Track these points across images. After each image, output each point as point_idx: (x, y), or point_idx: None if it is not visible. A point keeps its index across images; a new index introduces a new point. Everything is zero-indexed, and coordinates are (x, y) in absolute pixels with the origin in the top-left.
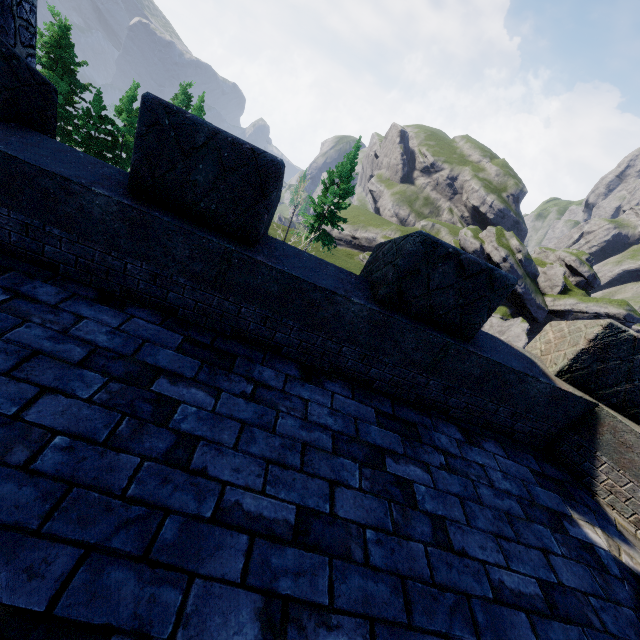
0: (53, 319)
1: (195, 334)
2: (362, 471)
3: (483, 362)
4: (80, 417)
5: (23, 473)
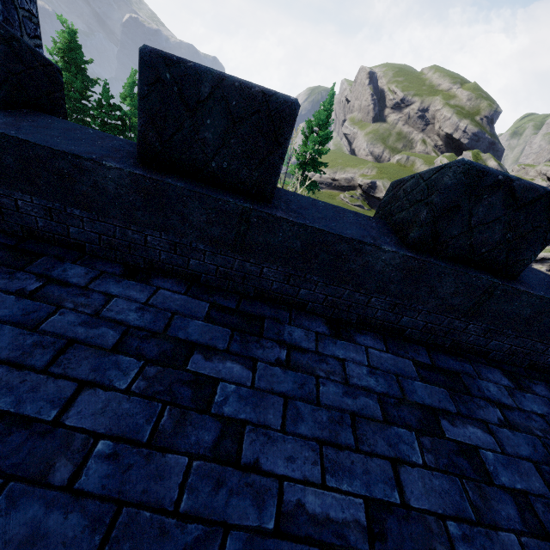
0: (85, 301)
1: (220, 299)
2: (419, 440)
3: (535, 301)
4: (121, 412)
5: (68, 494)
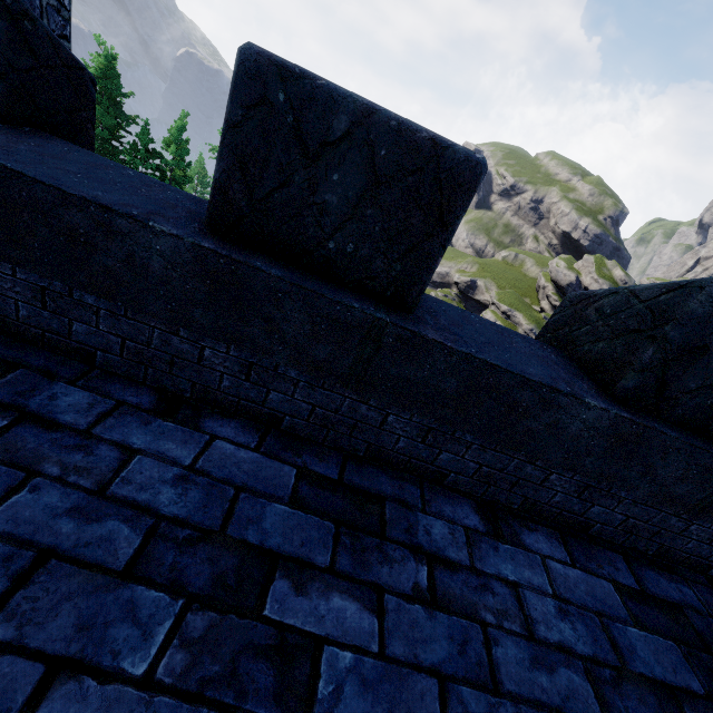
0: (82, 460)
1: (311, 459)
2: None
3: None
4: None
5: None
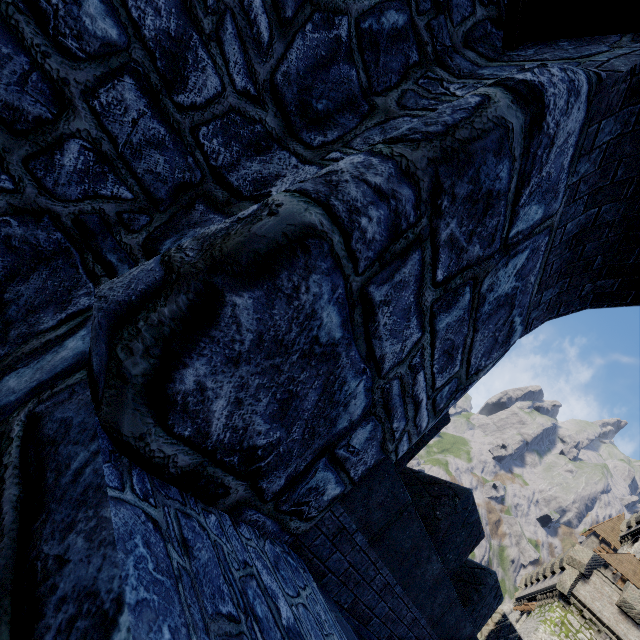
0: None
1: None
2: None
3: None
4: None
5: None
